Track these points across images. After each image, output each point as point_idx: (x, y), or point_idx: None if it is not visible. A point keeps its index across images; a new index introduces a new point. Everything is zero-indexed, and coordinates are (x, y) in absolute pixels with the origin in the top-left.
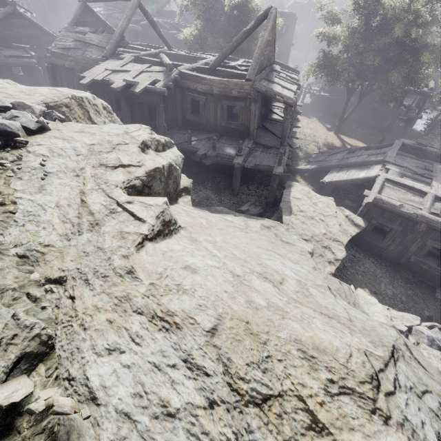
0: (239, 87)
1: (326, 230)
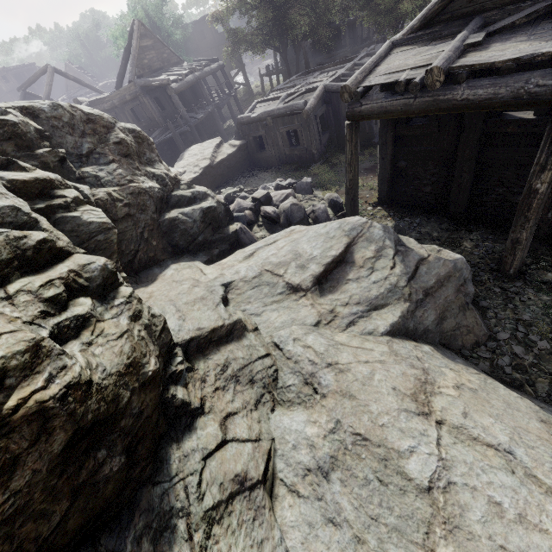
0: (128, 90)
1: (200, 156)
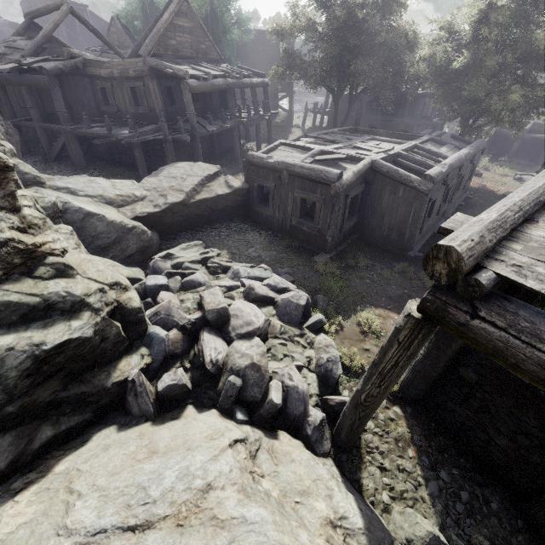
0: (134, 65)
1: (178, 184)
